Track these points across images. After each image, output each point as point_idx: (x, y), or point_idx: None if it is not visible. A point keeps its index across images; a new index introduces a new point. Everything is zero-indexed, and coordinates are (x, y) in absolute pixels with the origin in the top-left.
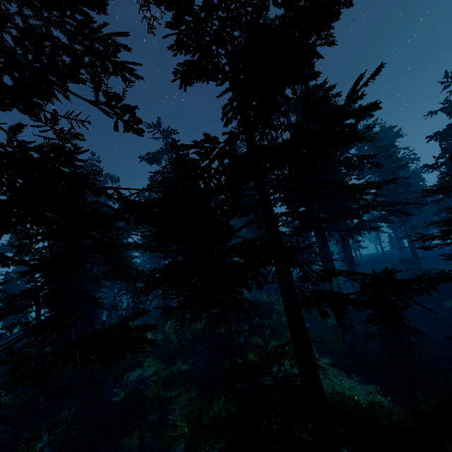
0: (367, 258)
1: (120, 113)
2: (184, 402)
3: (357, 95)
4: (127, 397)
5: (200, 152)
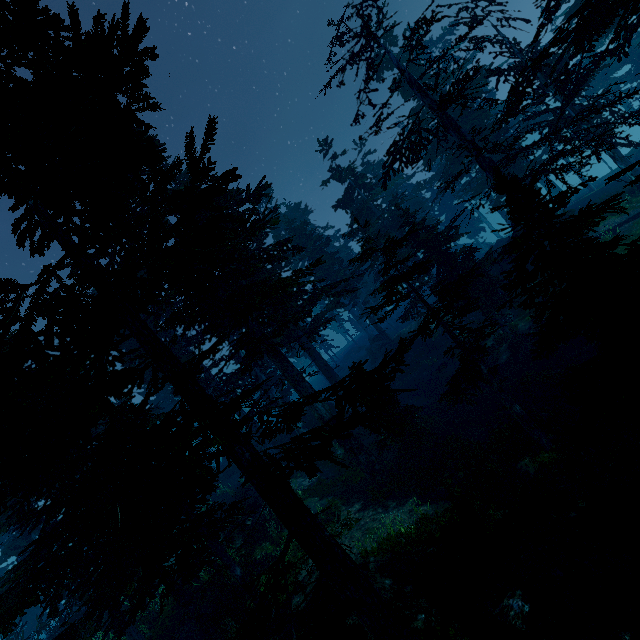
0: (343, 354)
1: None
2: None
3: (203, 165)
4: None
5: None
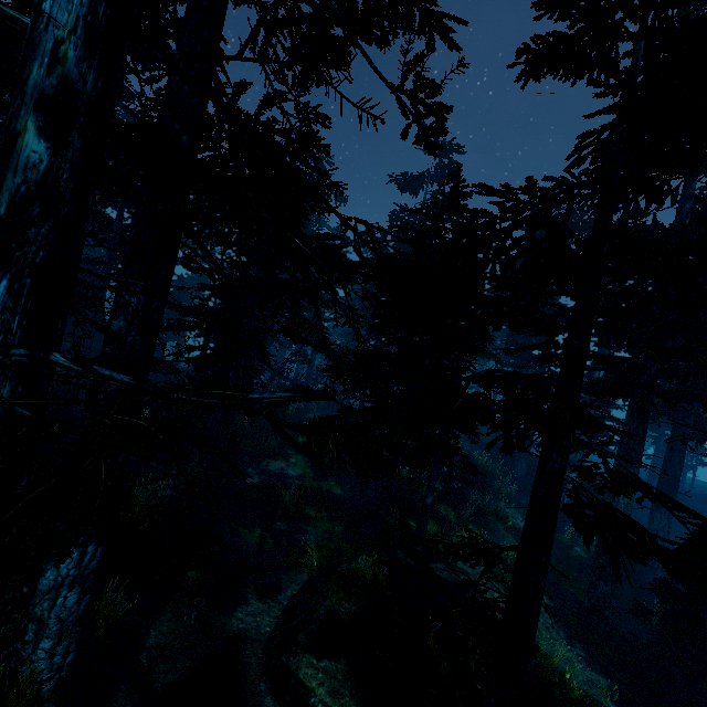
0: (703, 490)
1: (423, 113)
2: (322, 530)
3: None
4: (260, 486)
5: (504, 206)
